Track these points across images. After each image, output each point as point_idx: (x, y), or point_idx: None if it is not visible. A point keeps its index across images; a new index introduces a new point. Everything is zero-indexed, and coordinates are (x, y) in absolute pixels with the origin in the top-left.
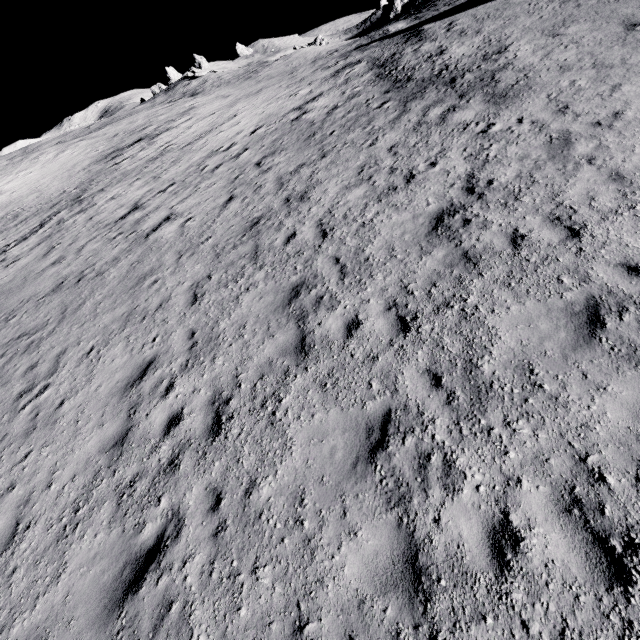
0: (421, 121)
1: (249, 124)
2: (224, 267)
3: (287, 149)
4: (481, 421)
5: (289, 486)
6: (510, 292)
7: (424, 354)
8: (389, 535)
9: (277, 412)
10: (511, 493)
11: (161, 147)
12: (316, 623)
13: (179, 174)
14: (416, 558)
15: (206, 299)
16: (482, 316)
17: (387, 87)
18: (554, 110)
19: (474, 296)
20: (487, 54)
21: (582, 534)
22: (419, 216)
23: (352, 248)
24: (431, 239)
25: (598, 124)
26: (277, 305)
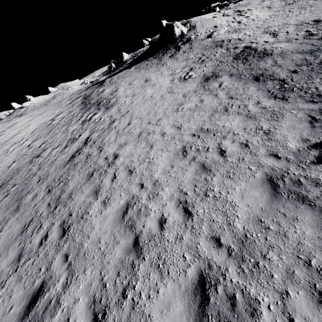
0: (85, 120)
1: (32, 129)
2: (1, 190)
3: (41, 137)
4: (54, 212)
5: None
6: (78, 173)
7: (50, 198)
8: (17, 251)
9: (1, 232)
10: (51, 227)
11: None
12: None
13: None
14: (21, 253)
15: None
16: (69, 182)
17: (82, 107)
18: (117, 112)
19: (70, 177)
20: (112, 92)
21: (61, 229)
22: (69, 154)
23: (45, 171)
24: (68, 161)
25: (123, 115)
26: (14, 198)
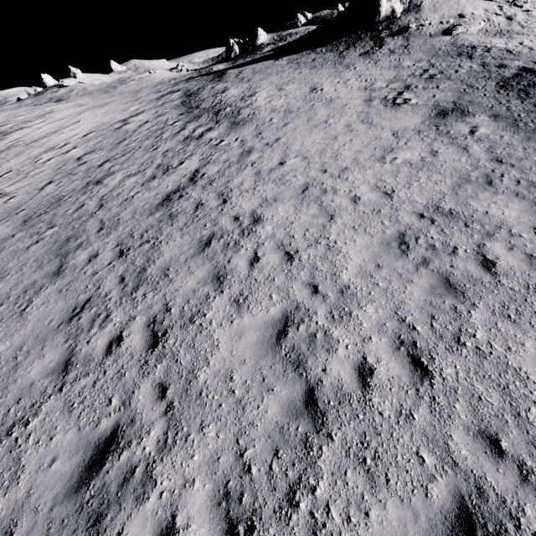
0: (189, 136)
1: (85, 129)
2: (27, 229)
3: (103, 149)
4: (133, 295)
5: (17, 343)
6: (181, 233)
7: (123, 268)
8: (61, 353)
9: (27, 308)
10: (129, 323)
11: (10, 142)
12: (4, 398)
13: (17, 164)
14: (70, 359)
15: (6, 250)
16: (161, 246)
17: (183, 111)
18: (254, 135)
19: (163, 236)
20: (244, 96)
21: (149, 333)
22: (159, 194)
23: (113, 213)
24: (158, 207)
25: (267, 144)
26: (53, 250)
